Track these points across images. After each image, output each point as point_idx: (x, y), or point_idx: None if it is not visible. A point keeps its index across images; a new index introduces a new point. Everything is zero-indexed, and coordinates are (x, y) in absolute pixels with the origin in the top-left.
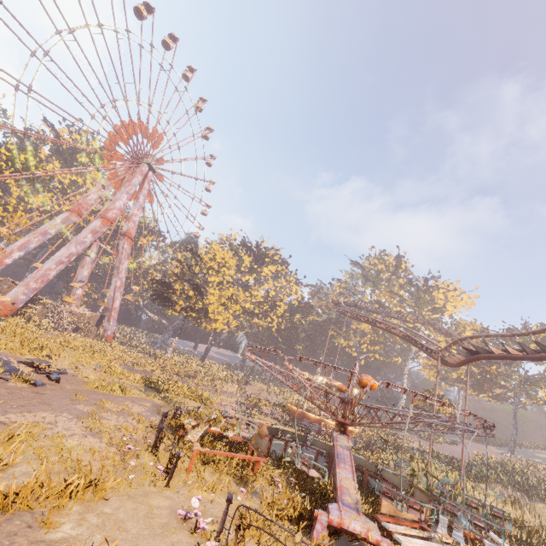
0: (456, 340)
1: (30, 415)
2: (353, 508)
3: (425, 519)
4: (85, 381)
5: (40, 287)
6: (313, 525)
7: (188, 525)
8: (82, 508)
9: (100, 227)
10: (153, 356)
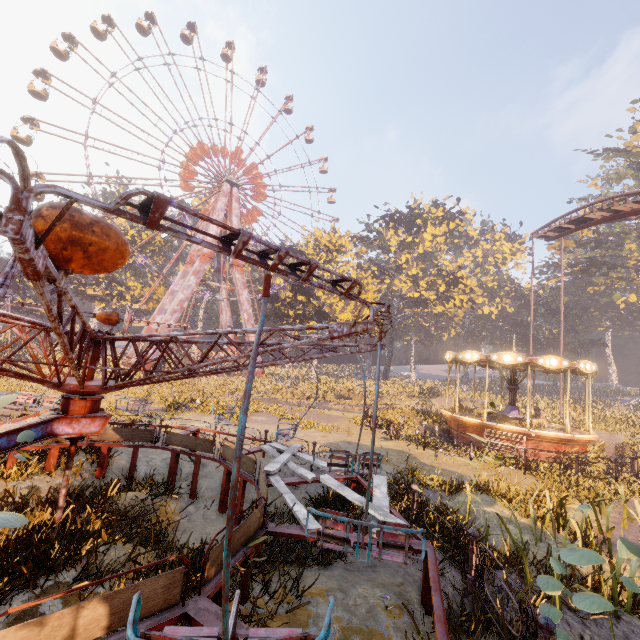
0: None
1: None
2: None
3: None
4: None
5: None
6: None
7: None
8: None
9: (199, 266)
10: None
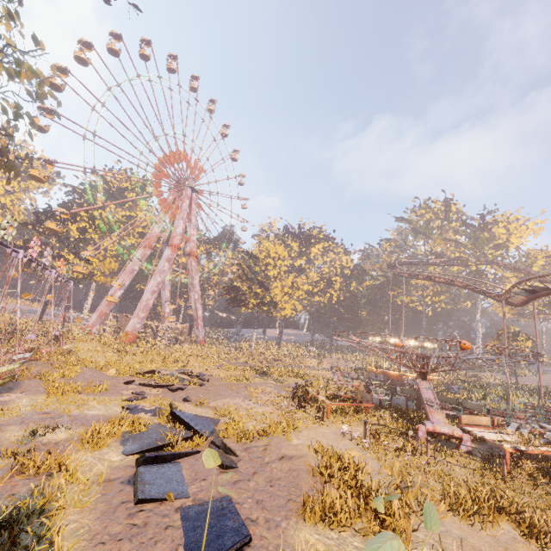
0: (514, 284)
1: (220, 402)
2: (441, 422)
3: (498, 425)
4: (220, 378)
5: (146, 315)
6: (417, 434)
7: (346, 438)
8: (293, 435)
9: (171, 254)
10: (238, 349)
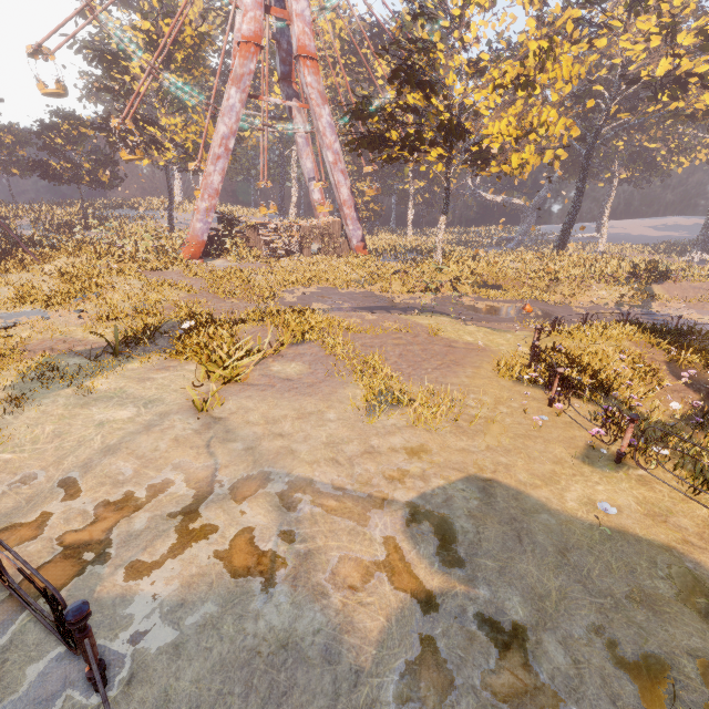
0: None
1: None
2: None
3: None
4: None
5: (214, 206)
6: None
7: None
8: None
9: (241, 65)
10: None
